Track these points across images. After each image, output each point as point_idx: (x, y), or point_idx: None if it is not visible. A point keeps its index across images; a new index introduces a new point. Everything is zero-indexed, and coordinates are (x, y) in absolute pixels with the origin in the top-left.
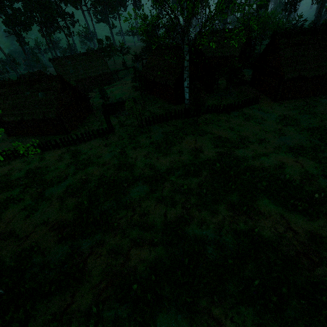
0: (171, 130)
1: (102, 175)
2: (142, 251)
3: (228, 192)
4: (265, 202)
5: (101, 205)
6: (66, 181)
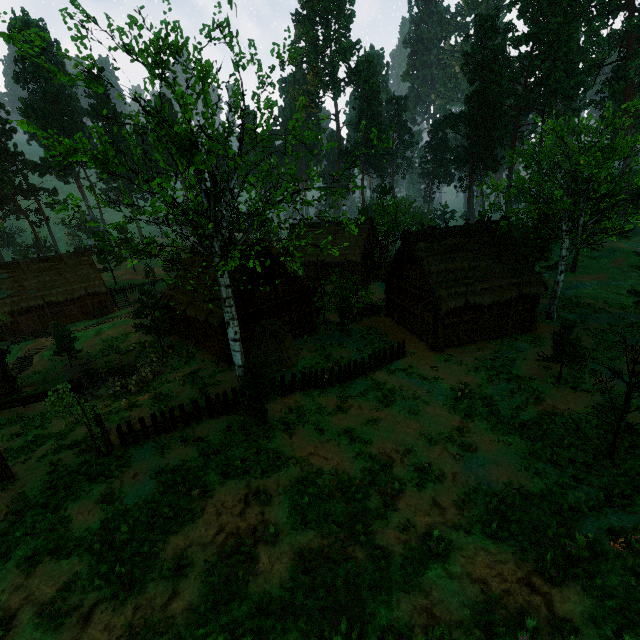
0: (186, 458)
1: None
2: None
3: None
4: None
5: None
6: None
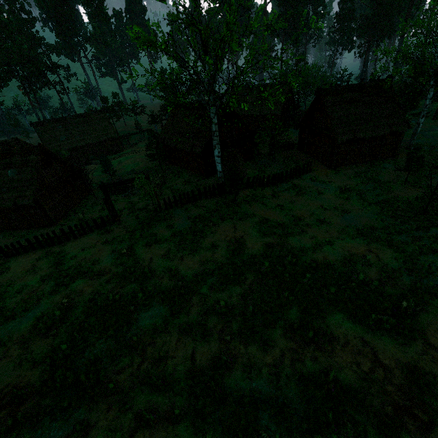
0: (200, 213)
1: (96, 293)
2: (154, 436)
3: (285, 308)
4: (338, 318)
5: (91, 349)
6: (38, 308)
